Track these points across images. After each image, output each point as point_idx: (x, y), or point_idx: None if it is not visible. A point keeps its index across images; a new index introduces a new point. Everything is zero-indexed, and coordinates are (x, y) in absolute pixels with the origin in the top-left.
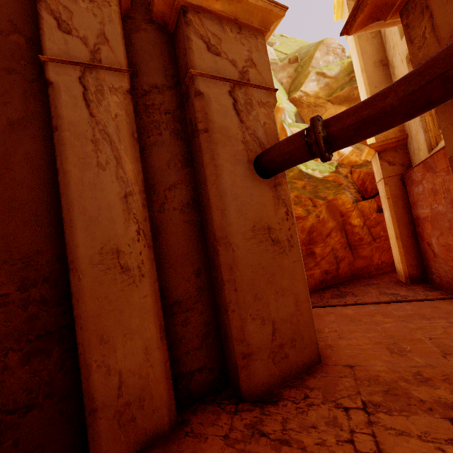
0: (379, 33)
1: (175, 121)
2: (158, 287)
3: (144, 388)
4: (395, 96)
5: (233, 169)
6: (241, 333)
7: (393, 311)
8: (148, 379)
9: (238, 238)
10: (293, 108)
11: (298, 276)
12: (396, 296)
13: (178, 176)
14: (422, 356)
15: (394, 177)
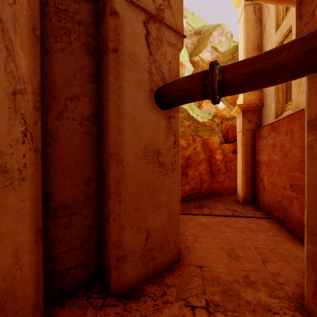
0: (261, 25)
1: (87, 35)
2: (41, 192)
3: (7, 291)
4: (288, 53)
5: (136, 94)
6: (118, 239)
7: (233, 223)
8: (14, 282)
9: (129, 157)
10: (191, 68)
11: (174, 194)
12: (235, 212)
13: (83, 89)
14: (250, 262)
15: (249, 131)
